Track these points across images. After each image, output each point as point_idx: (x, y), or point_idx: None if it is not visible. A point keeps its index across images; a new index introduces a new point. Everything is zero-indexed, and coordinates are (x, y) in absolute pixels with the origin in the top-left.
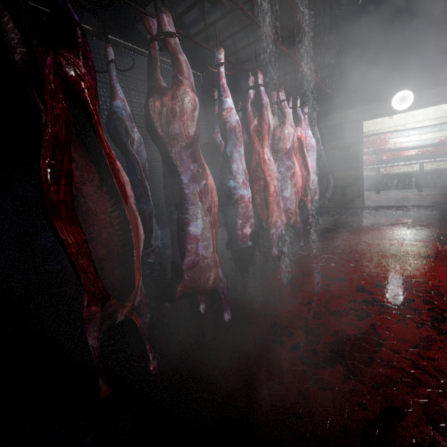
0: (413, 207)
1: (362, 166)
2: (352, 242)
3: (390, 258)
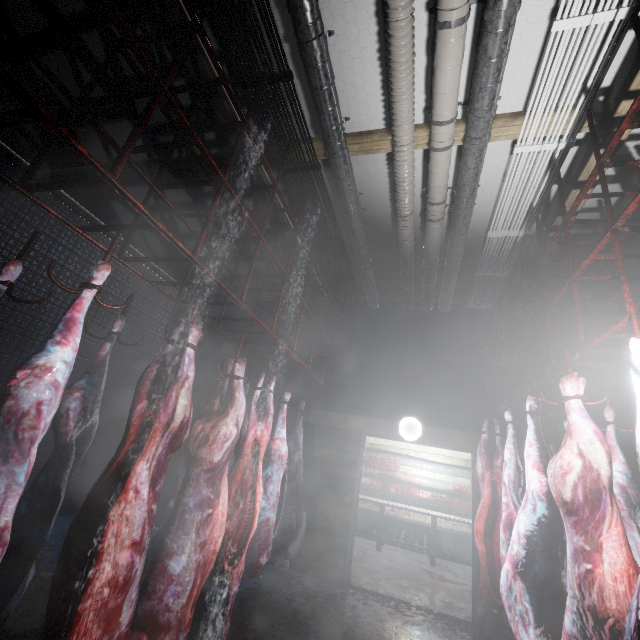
0: (419, 611)
1: (356, 504)
2: None
3: None
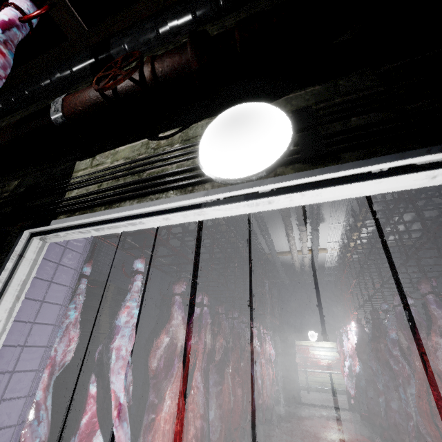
0: (330, 407)
1: (297, 370)
2: (300, 424)
3: (320, 433)
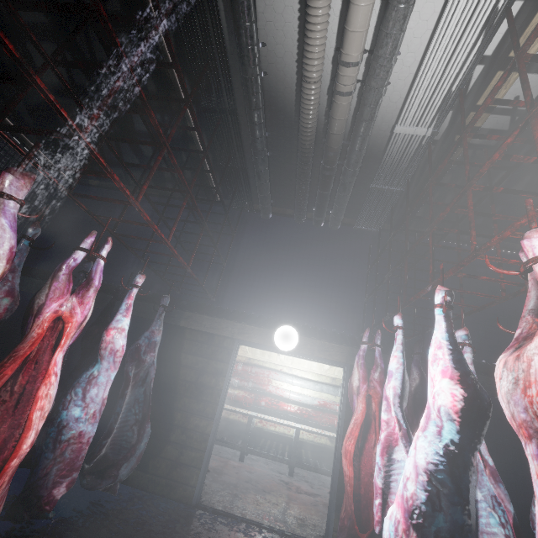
0: (271, 534)
1: (219, 416)
2: None
3: None
